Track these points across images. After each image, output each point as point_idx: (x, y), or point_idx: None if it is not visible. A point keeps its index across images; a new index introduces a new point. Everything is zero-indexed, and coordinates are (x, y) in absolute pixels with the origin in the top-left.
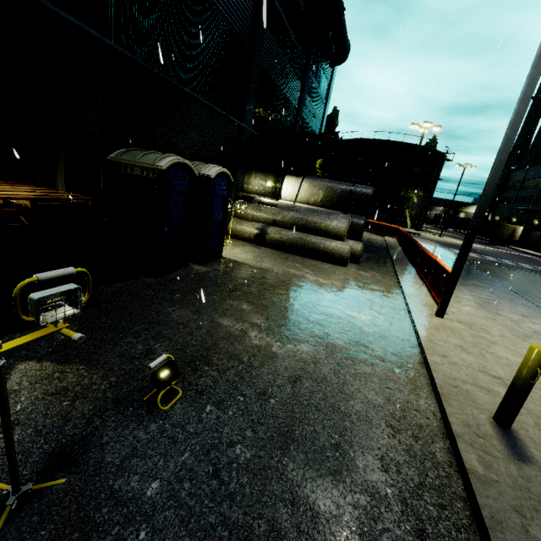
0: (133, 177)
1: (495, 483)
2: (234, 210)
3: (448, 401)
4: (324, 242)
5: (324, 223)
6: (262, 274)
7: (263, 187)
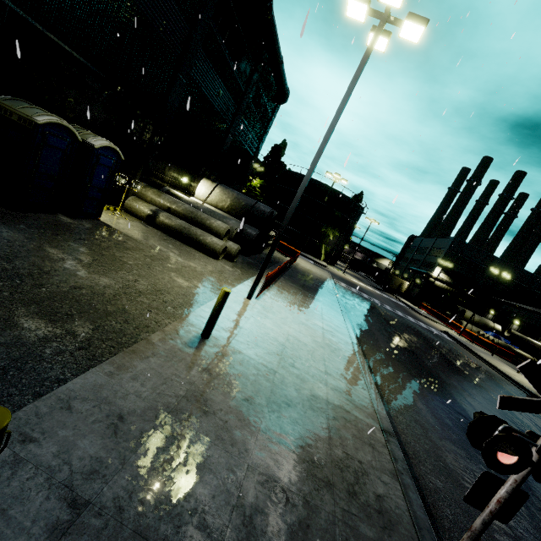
0: (11, 121)
1: (157, 346)
2: (128, 187)
3: (181, 322)
4: (204, 235)
5: (209, 221)
6: (126, 240)
7: (178, 181)
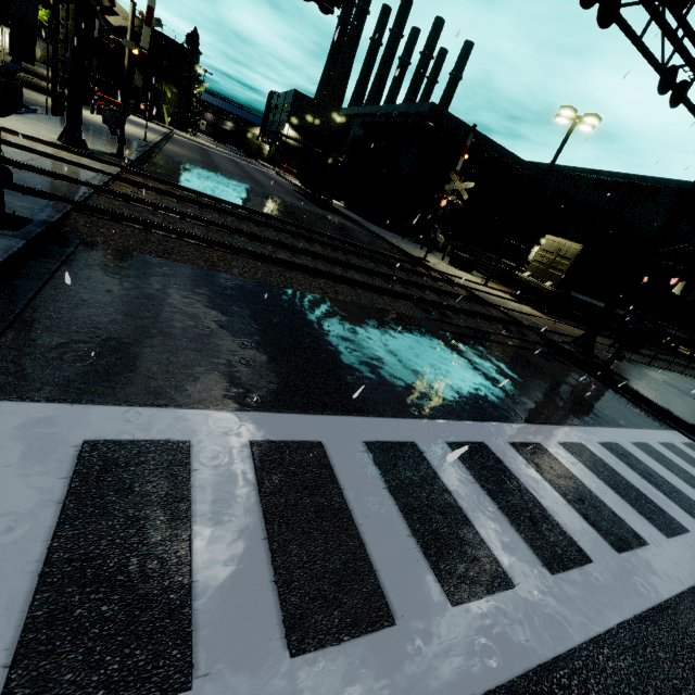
0: None
1: None
2: None
3: None
4: (42, 82)
5: (40, 71)
6: None
7: None
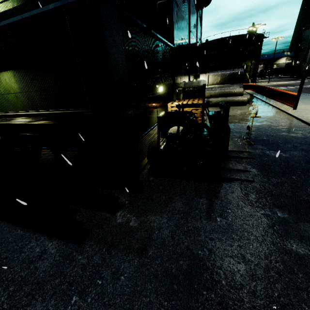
0: (190, 91)
1: None
2: None
3: (309, 122)
4: (235, 98)
5: (233, 90)
6: None
7: None
